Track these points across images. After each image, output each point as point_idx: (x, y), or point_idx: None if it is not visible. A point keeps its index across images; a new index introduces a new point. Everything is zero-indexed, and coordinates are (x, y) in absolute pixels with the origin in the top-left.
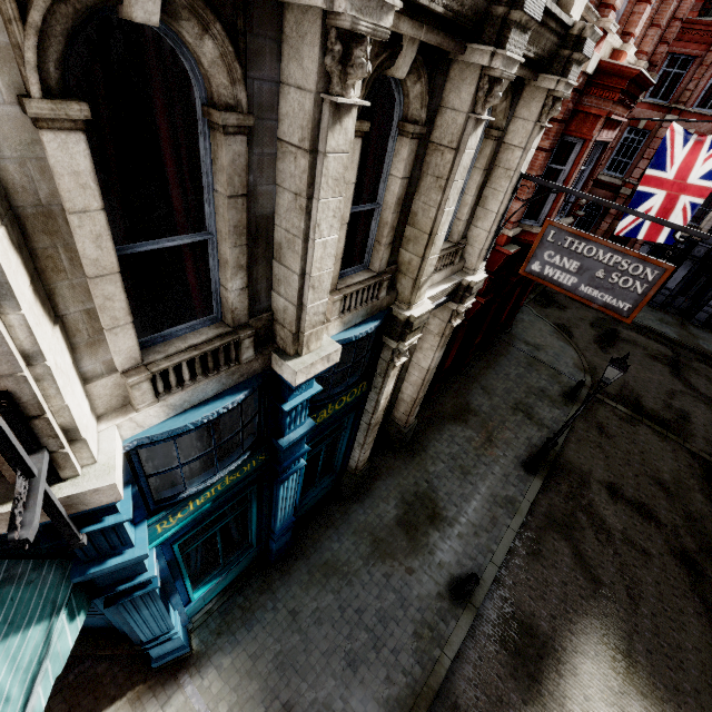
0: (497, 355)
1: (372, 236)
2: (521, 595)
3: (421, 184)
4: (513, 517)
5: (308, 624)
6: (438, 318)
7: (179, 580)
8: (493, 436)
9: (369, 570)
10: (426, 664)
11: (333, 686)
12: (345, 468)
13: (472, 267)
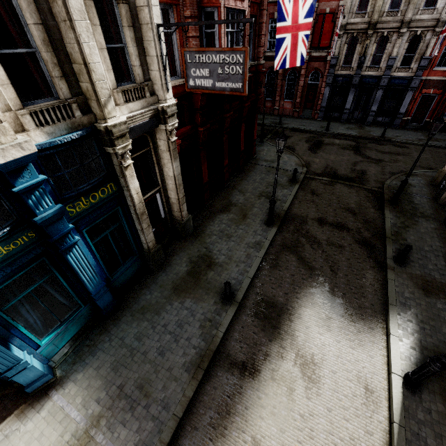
0: (248, 172)
1: (46, 74)
2: (266, 289)
3: (61, 31)
4: (259, 251)
5: (132, 341)
6: (162, 140)
7: (14, 329)
8: (246, 214)
9: (171, 303)
10: (208, 339)
11: (149, 368)
12: (143, 251)
13: (162, 98)
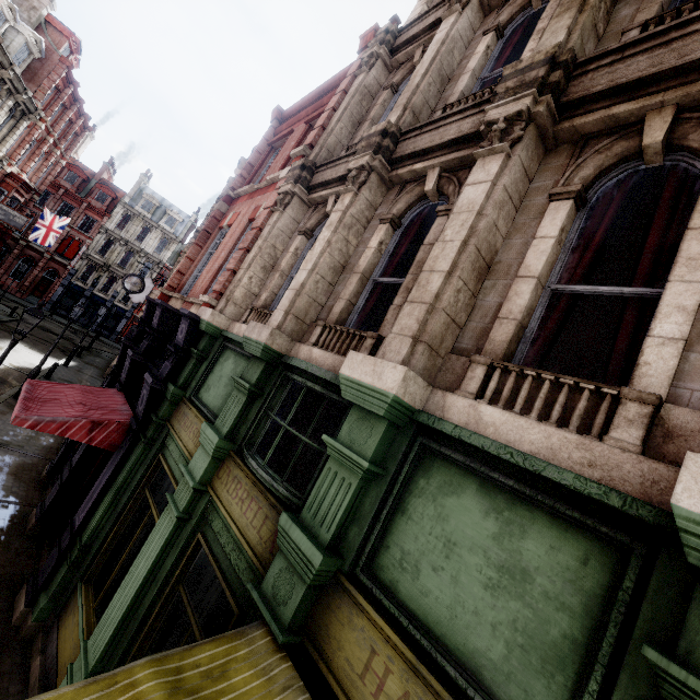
0: None
1: None
2: None
3: None
4: None
5: None
6: None
7: None
8: None
9: None
10: None
11: None
12: None
13: None
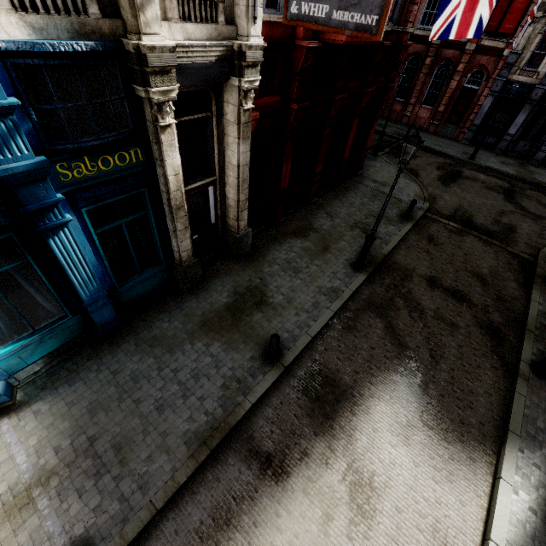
0: (346, 190)
1: None
2: (330, 358)
3: None
4: (334, 302)
5: (126, 380)
6: (231, 104)
7: None
8: (329, 246)
9: (192, 341)
10: (228, 407)
11: (138, 424)
12: (172, 262)
13: (244, 32)
